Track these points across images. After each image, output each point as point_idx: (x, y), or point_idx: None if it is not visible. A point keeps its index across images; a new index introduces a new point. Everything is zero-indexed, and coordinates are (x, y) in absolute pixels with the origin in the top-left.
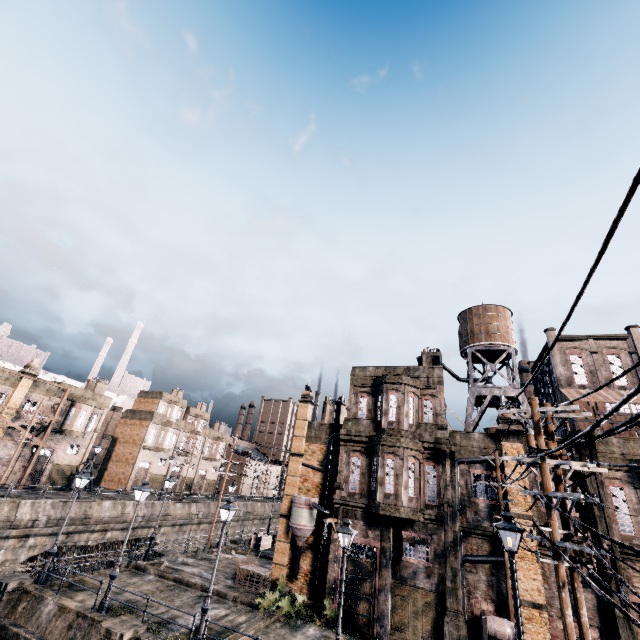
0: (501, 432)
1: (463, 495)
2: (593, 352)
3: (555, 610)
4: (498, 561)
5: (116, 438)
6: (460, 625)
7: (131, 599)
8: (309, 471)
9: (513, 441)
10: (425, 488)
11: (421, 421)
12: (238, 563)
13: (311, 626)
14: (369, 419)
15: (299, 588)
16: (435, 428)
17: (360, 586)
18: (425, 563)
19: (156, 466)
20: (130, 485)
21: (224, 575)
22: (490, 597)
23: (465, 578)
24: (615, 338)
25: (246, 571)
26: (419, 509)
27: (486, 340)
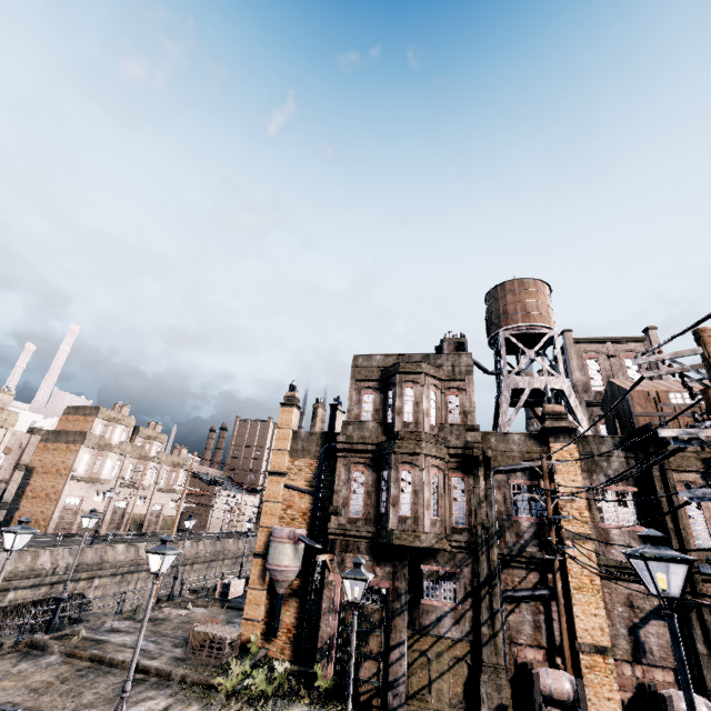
0: (549, 431)
1: (501, 513)
2: (611, 356)
3: (620, 652)
4: (548, 595)
5: (32, 468)
6: (502, 684)
7: (3, 703)
8: (294, 494)
9: (564, 441)
10: (451, 507)
11: (445, 422)
12: (195, 621)
13: (296, 707)
14: (376, 422)
15: (279, 649)
16: (463, 430)
17: (365, 642)
18: (453, 605)
19: (91, 502)
20: (52, 527)
21: (172, 641)
22: (538, 642)
23: (505, 620)
24: (633, 341)
25: (203, 635)
26: (445, 535)
27: (523, 321)
